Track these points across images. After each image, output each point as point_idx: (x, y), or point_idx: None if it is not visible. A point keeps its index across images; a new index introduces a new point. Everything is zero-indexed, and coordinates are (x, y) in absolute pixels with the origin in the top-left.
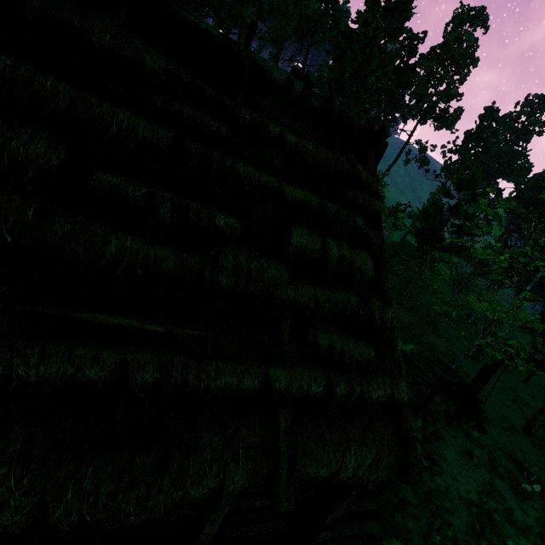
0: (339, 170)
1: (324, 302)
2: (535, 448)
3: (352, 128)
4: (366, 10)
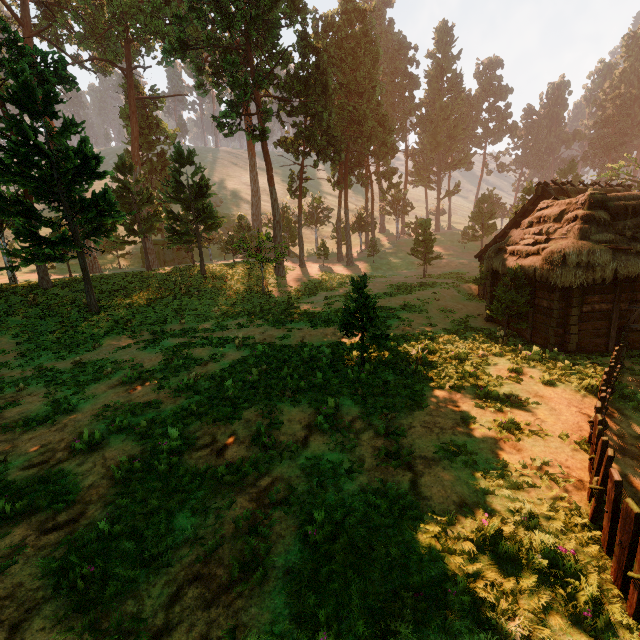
0: None
1: None
2: None
3: (629, 190)
4: (433, 98)
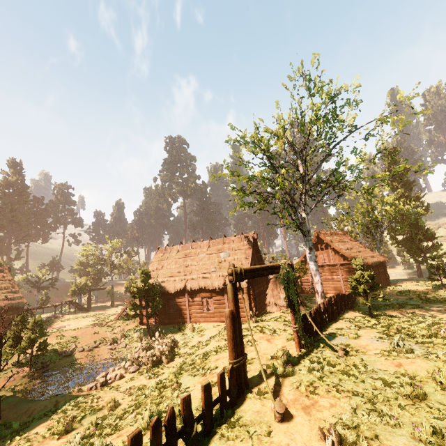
0: (0, 277)
1: (3, 291)
2: (111, 307)
3: (1, 269)
4: (2, 197)
